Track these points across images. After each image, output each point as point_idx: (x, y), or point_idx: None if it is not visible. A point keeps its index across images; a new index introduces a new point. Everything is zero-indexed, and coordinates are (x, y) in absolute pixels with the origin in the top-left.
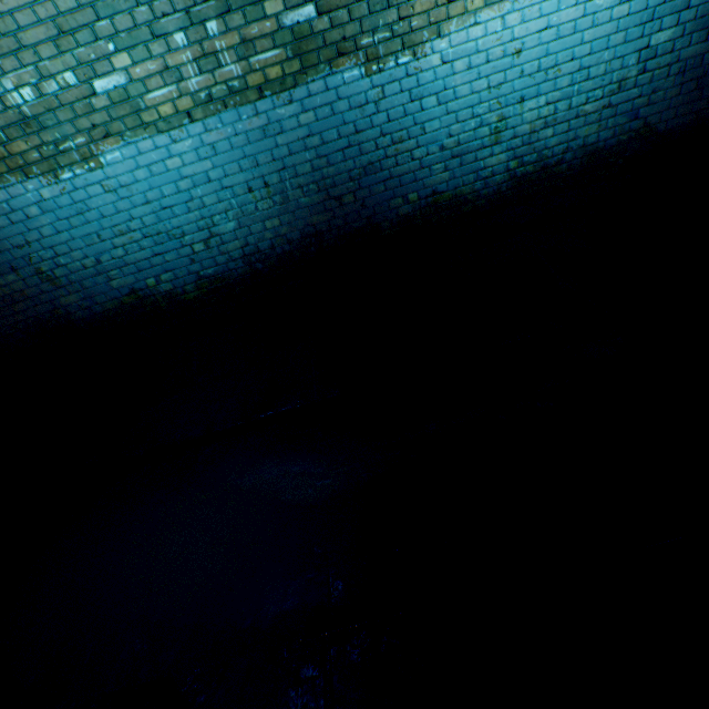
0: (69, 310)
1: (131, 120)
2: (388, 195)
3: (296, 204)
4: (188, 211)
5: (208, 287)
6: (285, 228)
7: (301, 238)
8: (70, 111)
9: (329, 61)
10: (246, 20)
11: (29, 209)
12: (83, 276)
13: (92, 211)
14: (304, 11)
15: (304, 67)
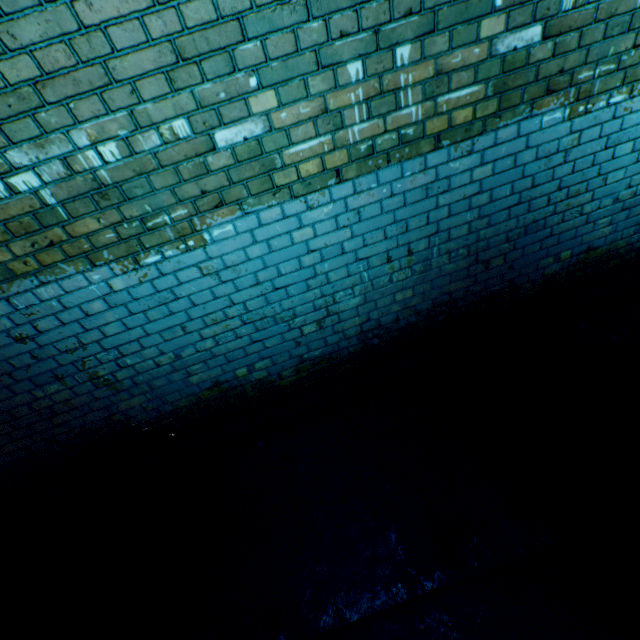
0: (128, 414)
1: (257, 182)
2: (540, 254)
3: (436, 271)
4: (306, 288)
5: (309, 369)
6: (416, 299)
7: (431, 307)
8: (171, 173)
9: (532, 100)
10: (450, 44)
11: (89, 305)
12: (154, 375)
13: (179, 299)
14: (526, 33)
15: (500, 107)
